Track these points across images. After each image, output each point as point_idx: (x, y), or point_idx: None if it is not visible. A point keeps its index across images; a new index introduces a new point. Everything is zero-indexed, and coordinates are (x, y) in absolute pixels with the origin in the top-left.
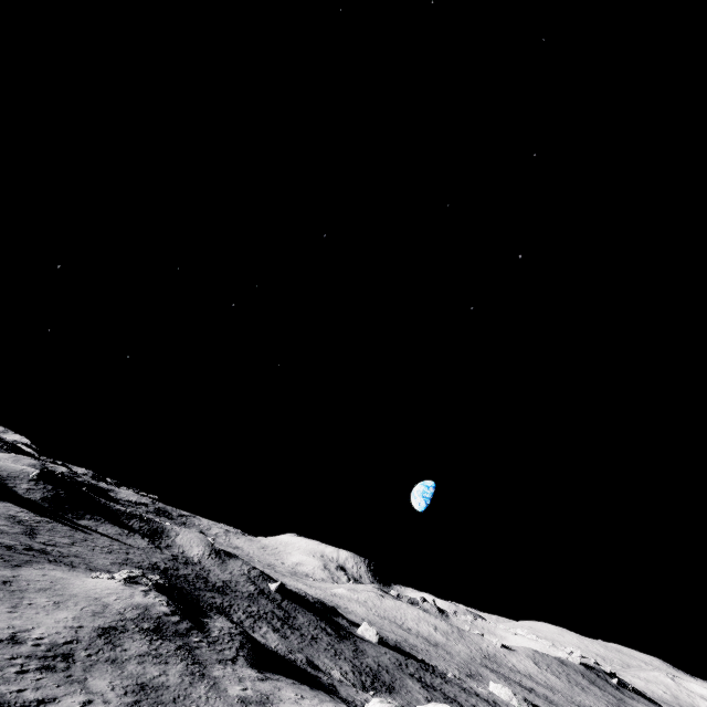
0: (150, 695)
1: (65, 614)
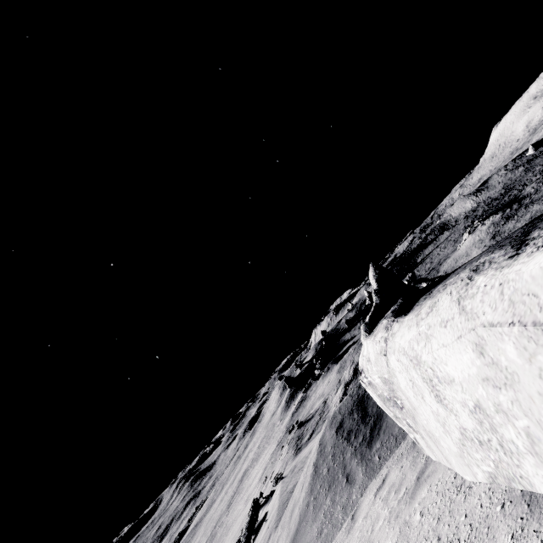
0: (536, 215)
1: (474, 252)
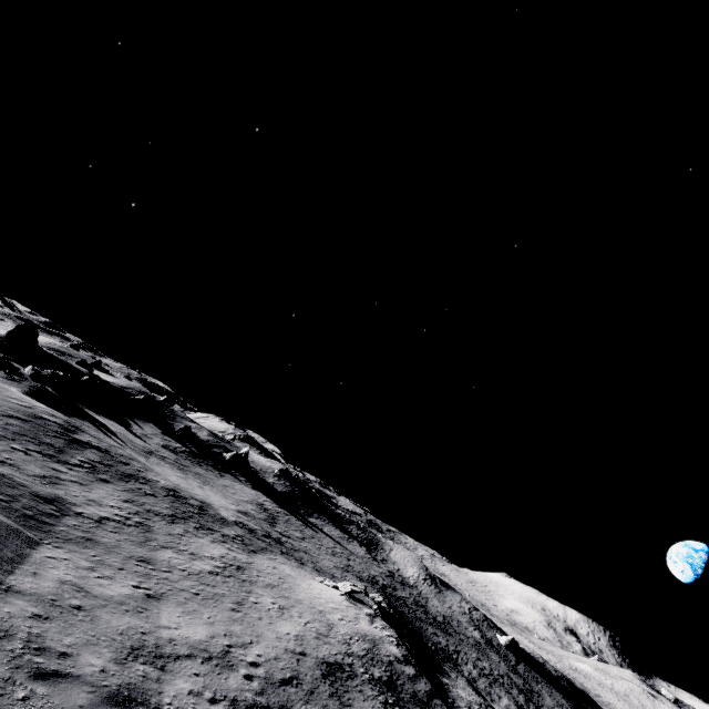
0: None
1: (288, 628)
